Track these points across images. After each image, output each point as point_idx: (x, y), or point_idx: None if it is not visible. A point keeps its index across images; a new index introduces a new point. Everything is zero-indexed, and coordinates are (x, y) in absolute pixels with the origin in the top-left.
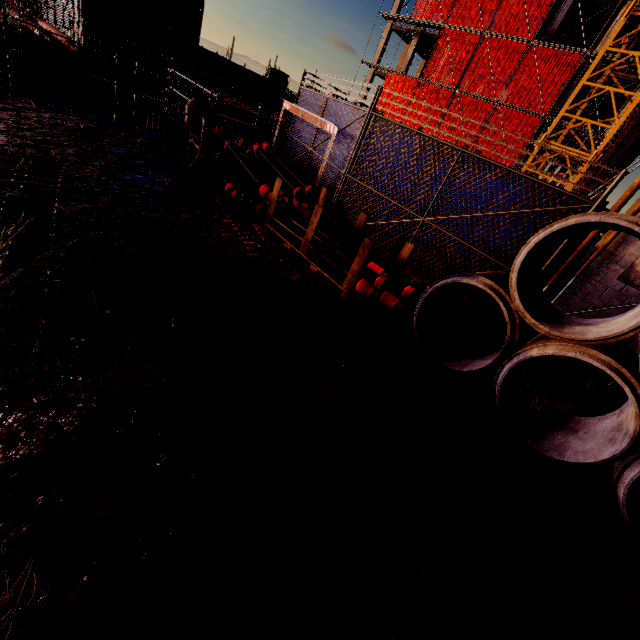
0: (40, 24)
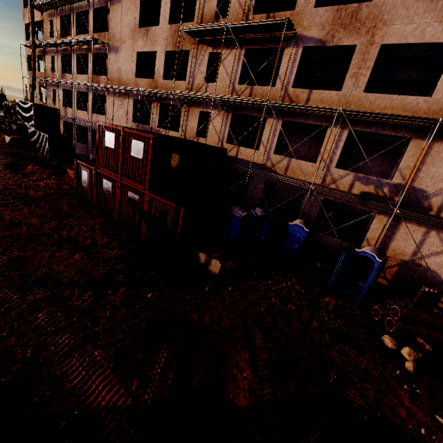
0: None
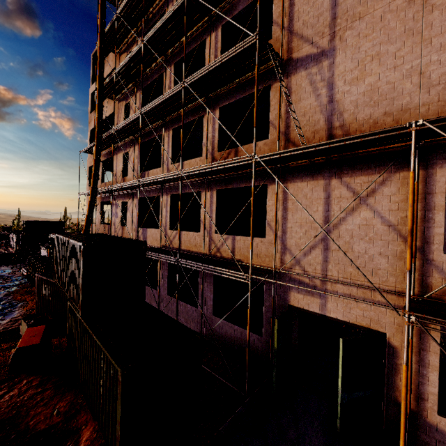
0: (8, 248)
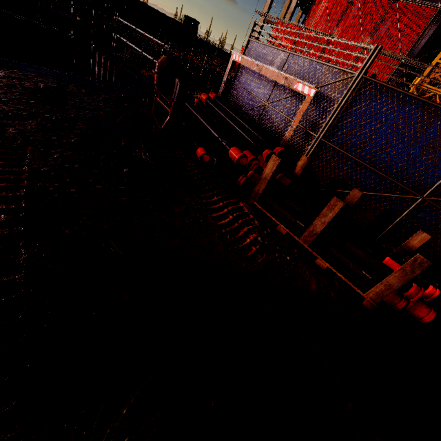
0: None
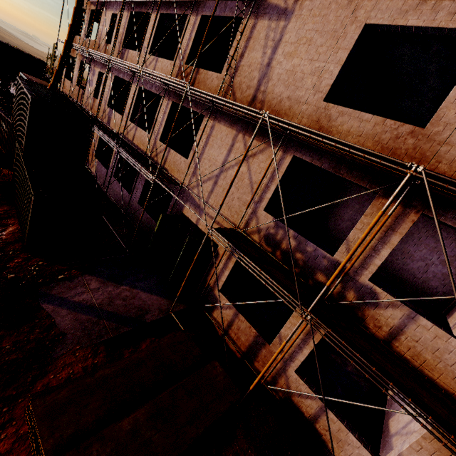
0: None
